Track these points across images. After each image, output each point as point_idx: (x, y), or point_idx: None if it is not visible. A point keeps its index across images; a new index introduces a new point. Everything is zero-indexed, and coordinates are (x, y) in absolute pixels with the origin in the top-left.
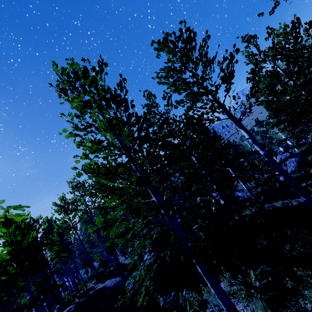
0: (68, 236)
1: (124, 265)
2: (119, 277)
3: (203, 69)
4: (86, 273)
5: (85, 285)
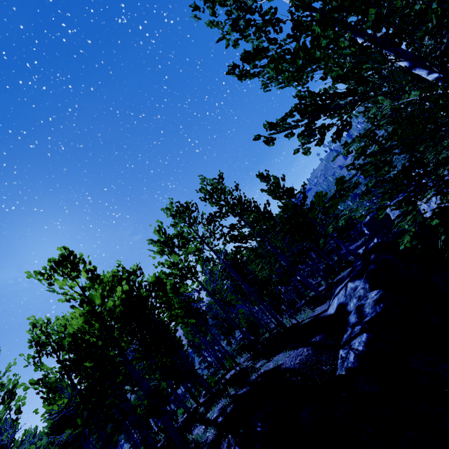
0: (185, 288)
1: (298, 326)
2: (306, 347)
3: None
4: (229, 344)
5: (235, 363)
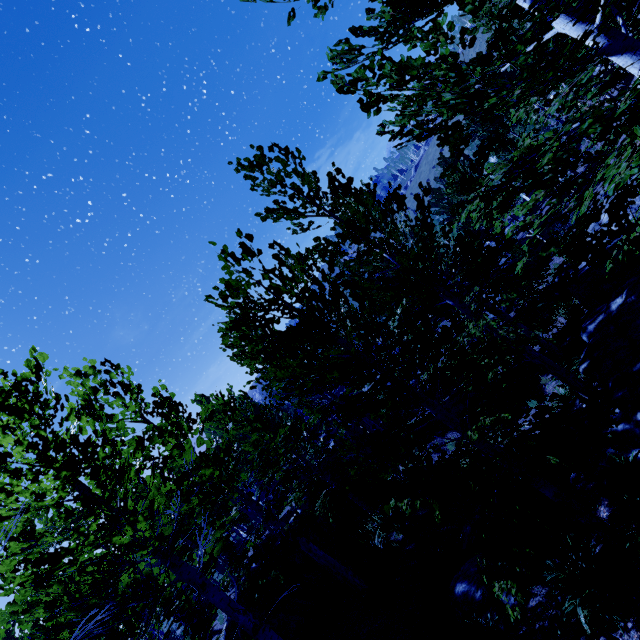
0: None
1: None
2: None
3: (36, 495)
4: None
5: None
